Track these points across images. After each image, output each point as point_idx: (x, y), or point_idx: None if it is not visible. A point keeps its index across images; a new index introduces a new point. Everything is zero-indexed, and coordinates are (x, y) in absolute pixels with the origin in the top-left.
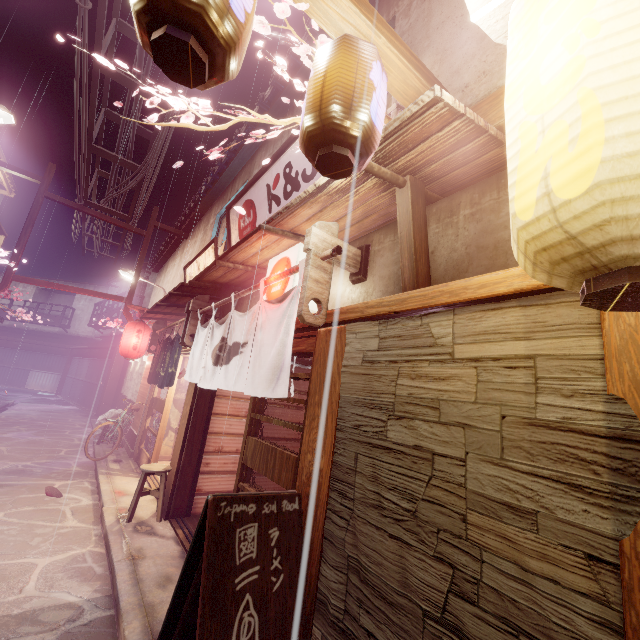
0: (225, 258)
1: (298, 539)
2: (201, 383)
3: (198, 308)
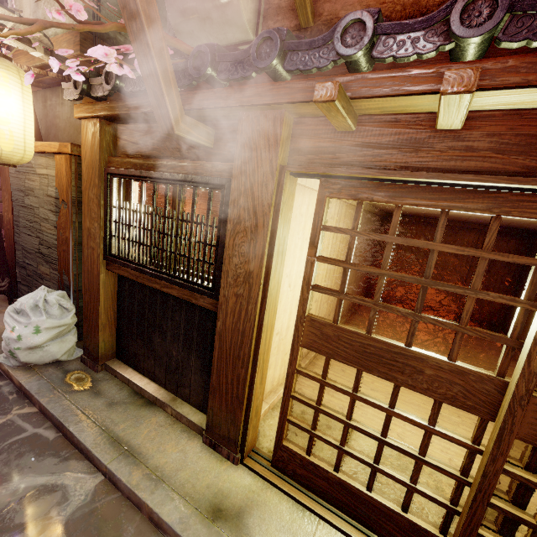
0: None
1: (1, 243)
2: None
3: None
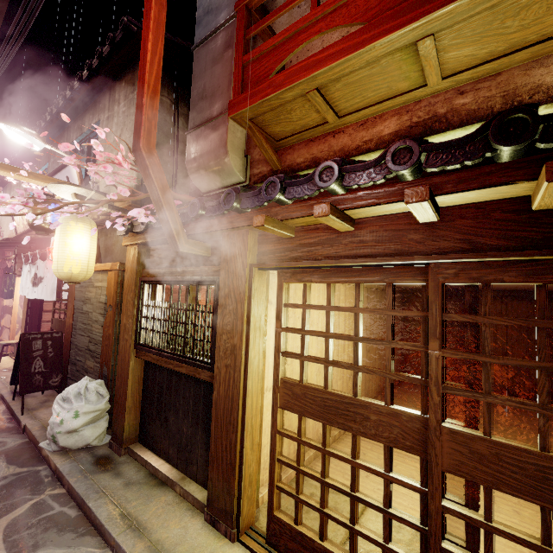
0: (28, 233)
1: (60, 344)
2: (28, 296)
3: (22, 252)
